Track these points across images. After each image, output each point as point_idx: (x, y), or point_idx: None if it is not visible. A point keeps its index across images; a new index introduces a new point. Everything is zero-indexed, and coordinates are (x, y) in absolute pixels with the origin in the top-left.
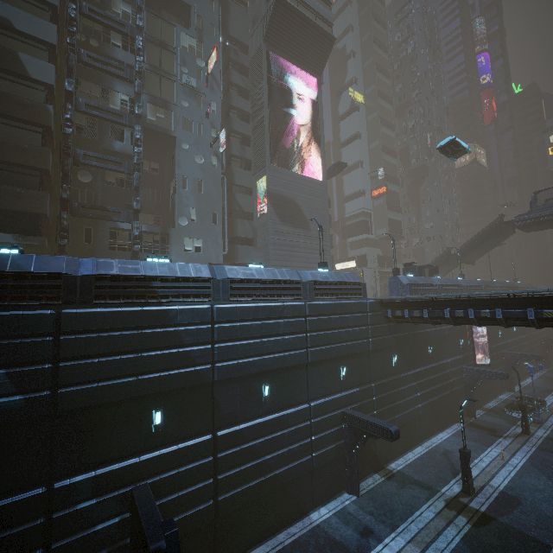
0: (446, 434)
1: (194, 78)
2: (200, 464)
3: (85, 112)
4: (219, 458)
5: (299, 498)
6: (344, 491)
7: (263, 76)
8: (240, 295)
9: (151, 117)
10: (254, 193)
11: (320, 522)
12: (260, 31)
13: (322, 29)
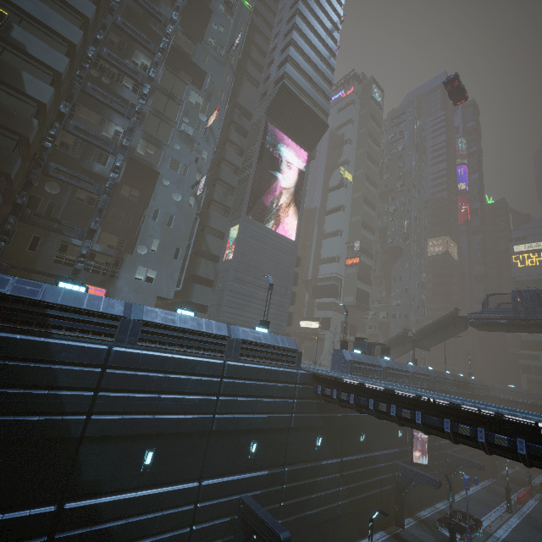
0: None
1: (193, 128)
2: None
3: (72, 133)
4: (56, 540)
5: None
6: None
7: (257, 140)
8: (152, 341)
9: (140, 151)
10: (226, 237)
11: None
12: (264, 105)
13: (318, 116)
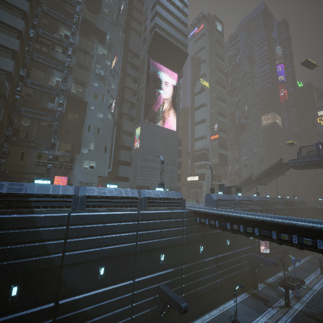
0: (235, 301)
1: (103, 70)
2: None
3: (30, 87)
4: (57, 320)
5: None
6: None
7: (144, 71)
8: (93, 206)
9: (73, 91)
10: (134, 135)
11: None
12: (145, 48)
13: (181, 49)
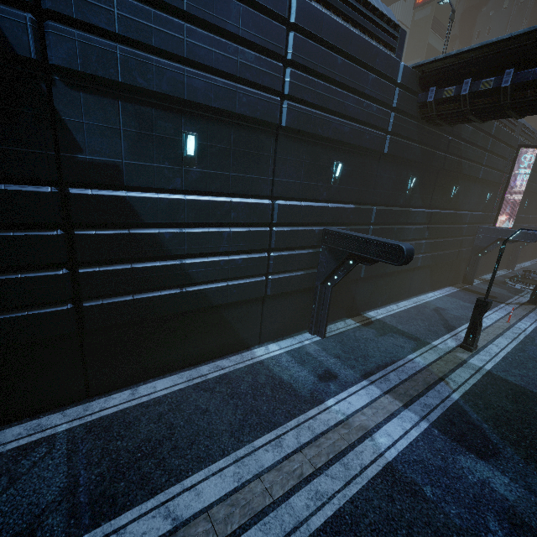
0: (437, 294)
1: None
2: (28, 236)
3: None
4: (78, 237)
5: (240, 329)
6: (305, 330)
7: None
8: None
9: None
10: None
11: (265, 358)
12: None
13: None
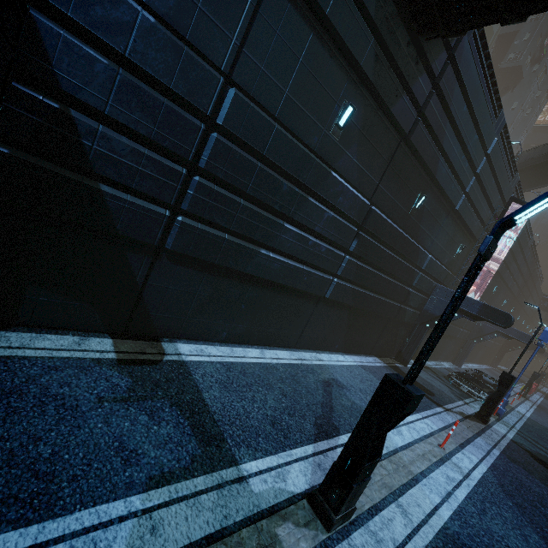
0: (350, 360)
1: None
2: None
3: None
4: None
5: None
6: None
7: None
8: None
9: None
10: None
11: None
12: None
13: None
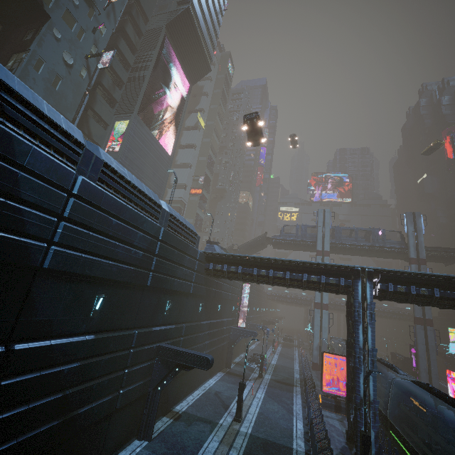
0: (214, 380)
1: None
2: None
3: None
4: (2, 387)
5: (87, 452)
6: (134, 438)
7: (156, 47)
8: (106, 186)
9: None
10: (109, 129)
11: None
12: (165, 18)
13: (206, 57)
